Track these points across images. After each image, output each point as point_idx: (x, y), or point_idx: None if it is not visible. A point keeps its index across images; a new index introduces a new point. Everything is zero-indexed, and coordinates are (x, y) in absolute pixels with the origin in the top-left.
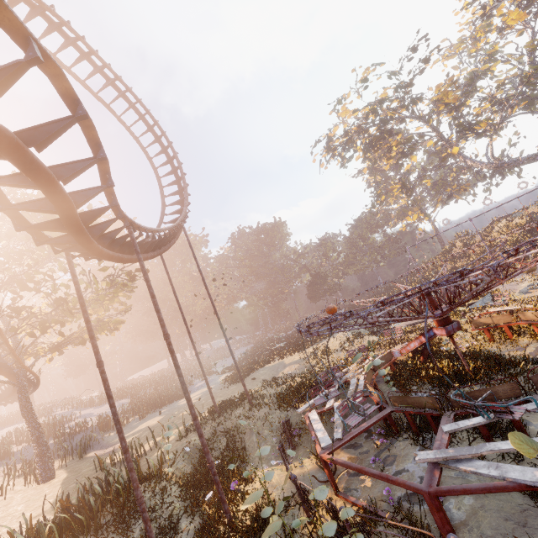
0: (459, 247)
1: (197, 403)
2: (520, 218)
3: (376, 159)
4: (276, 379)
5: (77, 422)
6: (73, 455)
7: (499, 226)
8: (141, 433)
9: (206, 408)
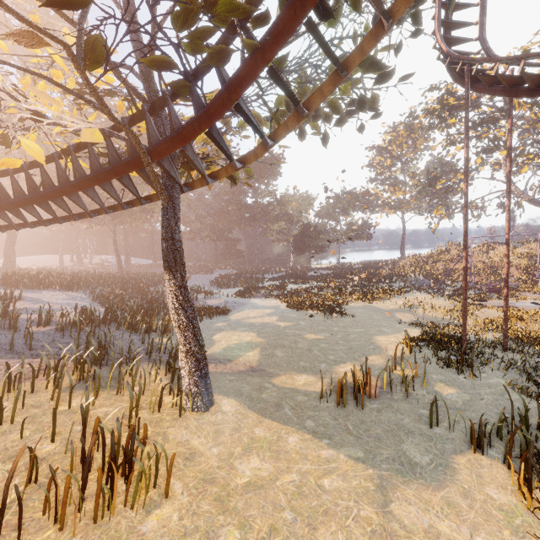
0: (454, 253)
1: (306, 326)
2: (527, 249)
3: (453, 141)
4: (435, 325)
5: (31, 306)
6: (158, 362)
7: (502, 249)
8: (263, 350)
9: (360, 337)
